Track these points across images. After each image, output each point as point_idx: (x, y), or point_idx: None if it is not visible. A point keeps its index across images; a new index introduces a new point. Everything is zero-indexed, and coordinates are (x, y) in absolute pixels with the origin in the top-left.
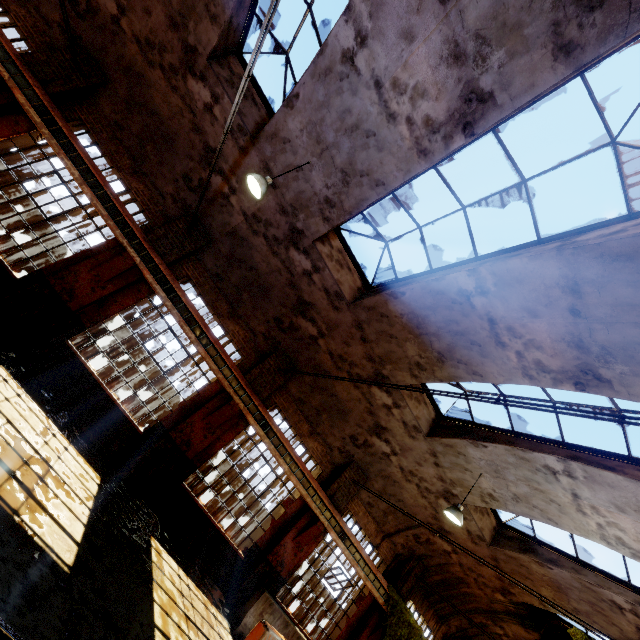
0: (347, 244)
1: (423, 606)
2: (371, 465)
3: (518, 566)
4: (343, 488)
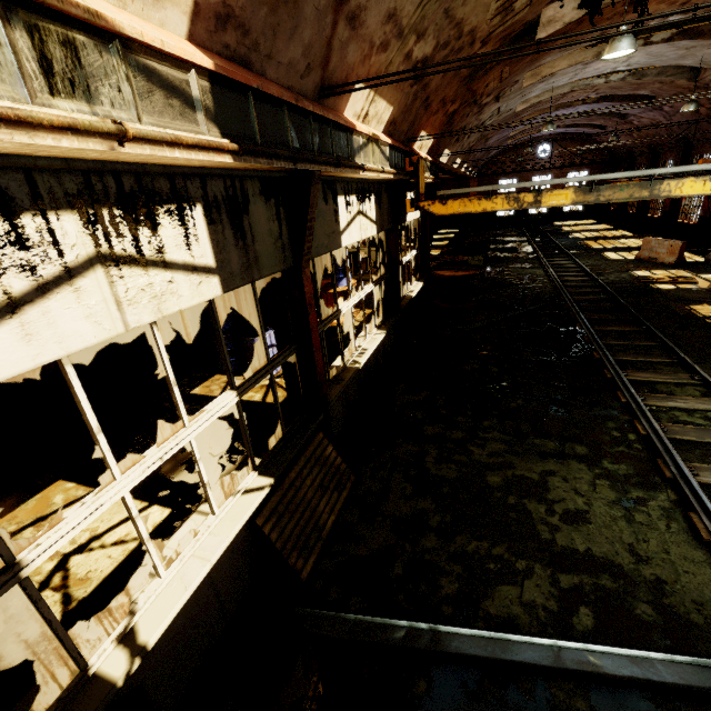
0: None
1: None
2: None
3: None
4: None
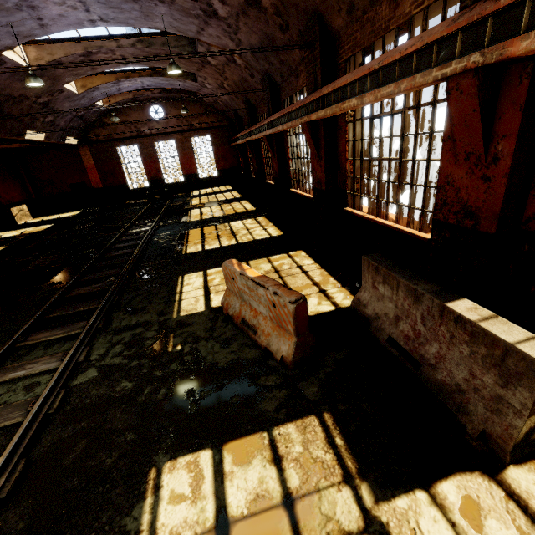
0: None
1: None
2: None
3: None
4: None
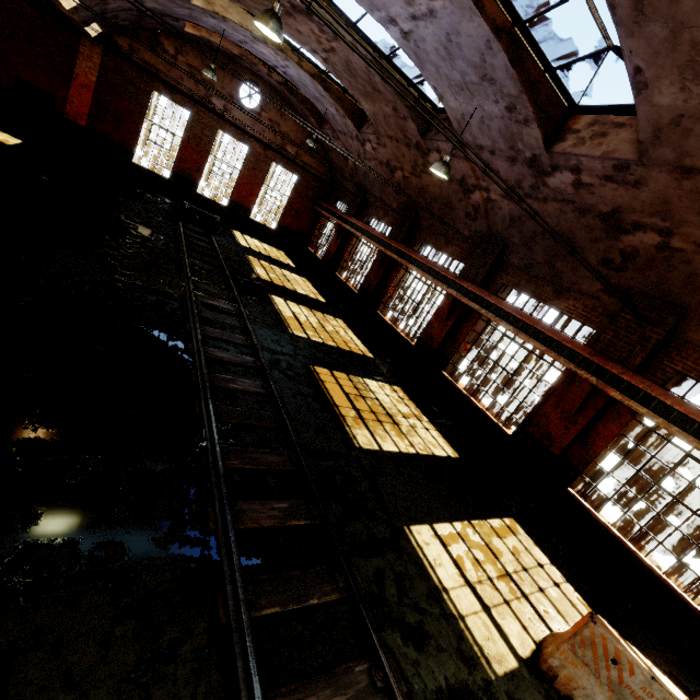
0: (600, 107)
1: None
2: None
3: None
4: None
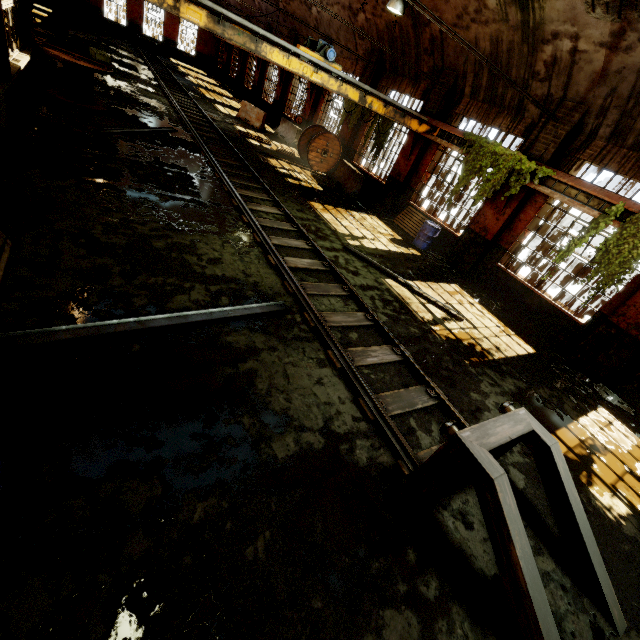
0: None
1: (397, 84)
2: (325, 29)
3: None
4: None
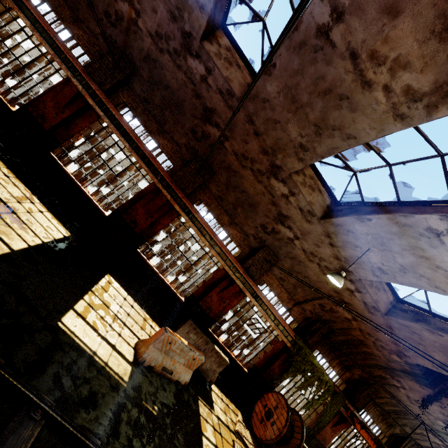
0: (235, 41)
1: (329, 356)
2: (280, 248)
3: (410, 333)
4: (257, 264)
